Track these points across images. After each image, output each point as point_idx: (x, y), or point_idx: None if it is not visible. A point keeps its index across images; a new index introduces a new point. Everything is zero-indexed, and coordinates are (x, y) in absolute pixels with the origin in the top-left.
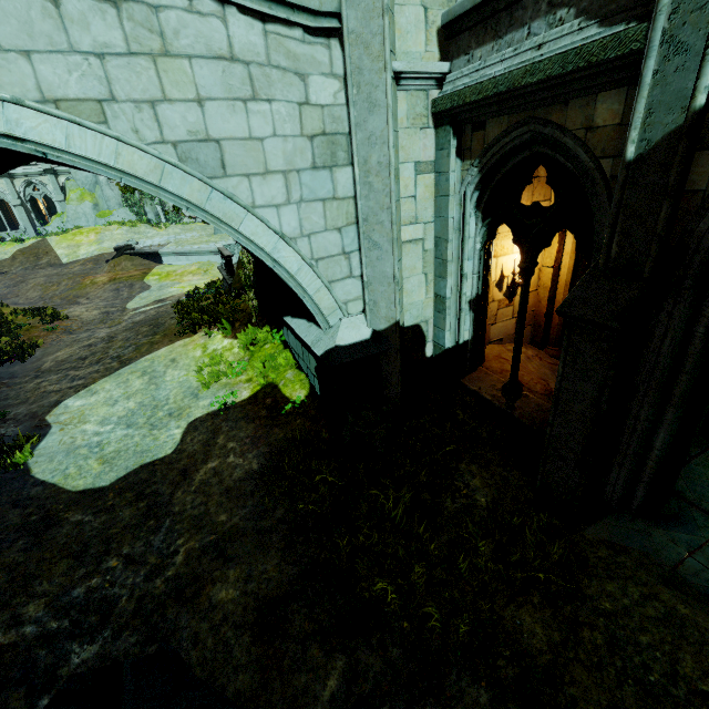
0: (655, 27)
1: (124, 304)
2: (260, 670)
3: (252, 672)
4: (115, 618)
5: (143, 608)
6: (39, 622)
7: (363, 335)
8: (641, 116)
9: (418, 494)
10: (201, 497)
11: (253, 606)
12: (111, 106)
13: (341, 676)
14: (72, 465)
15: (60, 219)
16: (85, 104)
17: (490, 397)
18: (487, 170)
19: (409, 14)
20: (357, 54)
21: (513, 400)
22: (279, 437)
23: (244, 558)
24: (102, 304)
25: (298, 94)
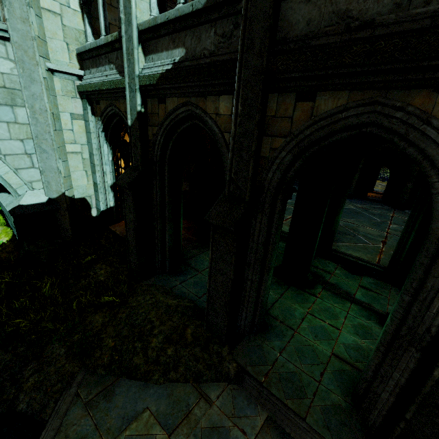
0: (125, 81)
1: None
2: None
3: None
4: None
5: None
6: None
7: (42, 200)
8: (130, 110)
9: (67, 281)
10: None
11: None
12: None
13: None
14: None
15: None
16: None
17: (119, 232)
18: (104, 123)
19: (57, 43)
20: (20, 53)
21: None
22: None
23: None
24: None
25: None
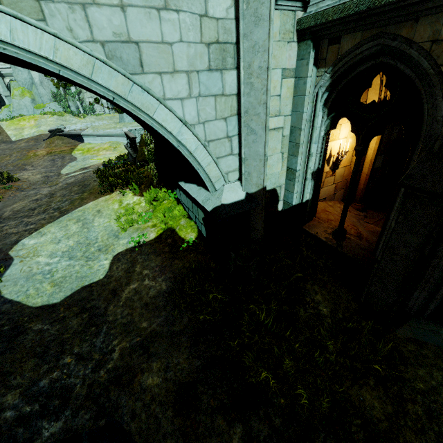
0: None
1: (59, 170)
2: (182, 436)
3: (176, 438)
4: (73, 401)
5: (92, 393)
6: (16, 407)
7: (240, 196)
8: None
9: (280, 306)
10: (127, 310)
11: (172, 389)
12: (48, 5)
13: (240, 439)
14: (31, 288)
15: (8, 109)
16: (25, 1)
17: (324, 239)
18: (338, 75)
19: None
20: None
21: (340, 241)
22: (179, 266)
23: (162, 354)
24: (43, 170)
25: (199, 7)
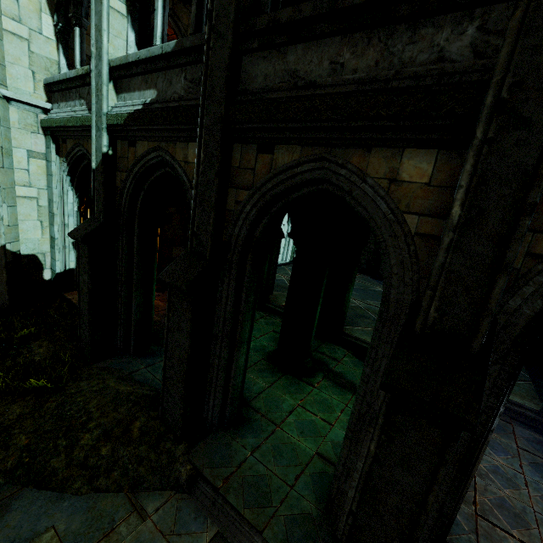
0: (92, 118)
1: None
2: None
3: None
4: None
5: None
6: None
7: None
8: (95, 151)
9: None
10: None
11: None
12: None
13: None
14: None
15: None
16: None
17: (76, 301)
18: (70, 165)
19: (19, 70)
20: None
21: None
22: None
23: None
24: None
25: None
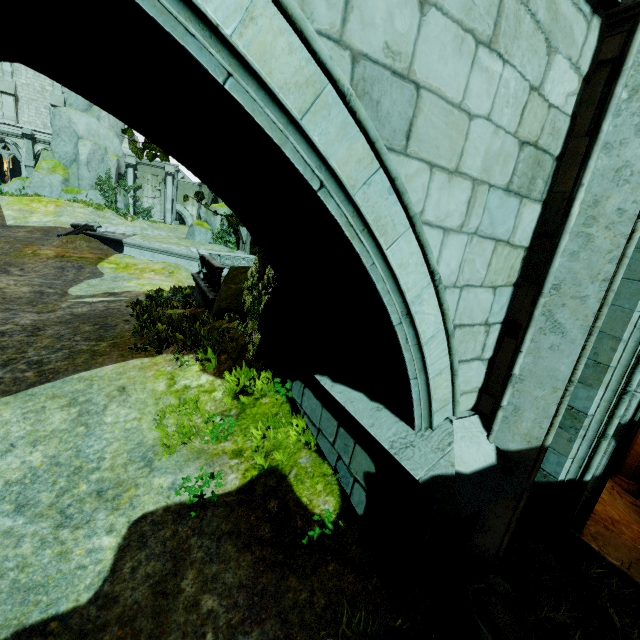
0: None
1: (66, 287)
2: None
3: None
4: None
5: None
6: None
7: (487, 455)
8: None
9: None
10: None
11: None
12: None
13: None
14: None
15: (21, 183)
16: None
17: None
18: None
19: None
20: None
21: None
22: (300, 600)
23: None
24: (38, 280)
25: (536, 71)
